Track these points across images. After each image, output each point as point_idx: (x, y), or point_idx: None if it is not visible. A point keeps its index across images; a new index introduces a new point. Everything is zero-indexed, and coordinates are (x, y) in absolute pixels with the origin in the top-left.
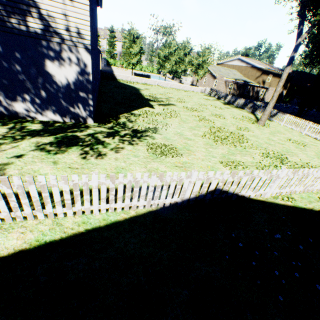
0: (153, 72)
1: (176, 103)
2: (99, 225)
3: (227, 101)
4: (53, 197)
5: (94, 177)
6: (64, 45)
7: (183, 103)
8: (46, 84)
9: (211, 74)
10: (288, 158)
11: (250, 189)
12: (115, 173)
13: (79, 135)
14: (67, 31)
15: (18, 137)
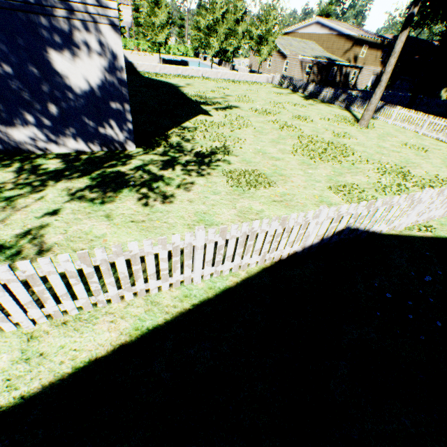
0: (187, 54)
1: (238, 104)
2: (206, 296)
3: (308, 93)
4: (129, 267)
5: (200, 235)
6: (76, 21)
7: (249, 103)
8: (55, 92)
9: (279, 51)
10: (411, 172)
11: (384, 222)
12: (198, 221)
13: (123, 171)
14: None
15: (36, 184)
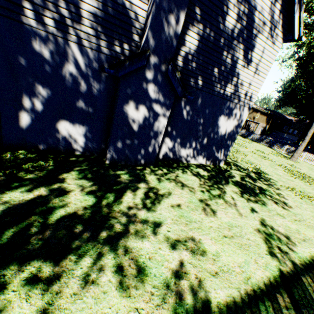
0: None
1: None
2: None
3: (241, 134)
4: None
5: None
6: (238, 104)
7: None
8: (211, 133)
9: None
10: None
11: None
12: None
13: (239, 181)
14: (244, 95)
15: (216, 186)
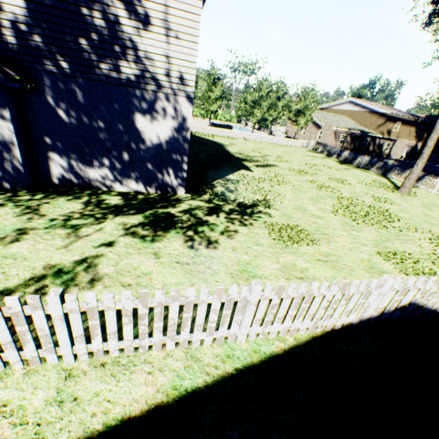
0: (231, 121)
1: (276, 163)
2: (251, 361)
3: (343, 159)
4: None
5: (257, 289)
6: (161, 94)
7: (286, 162)
8: (131, 144)
9: (314, 122)
10: None
11: None
12: (240, 271)
13: (172, 212)
14: (166, 77)
15: (98, 216)
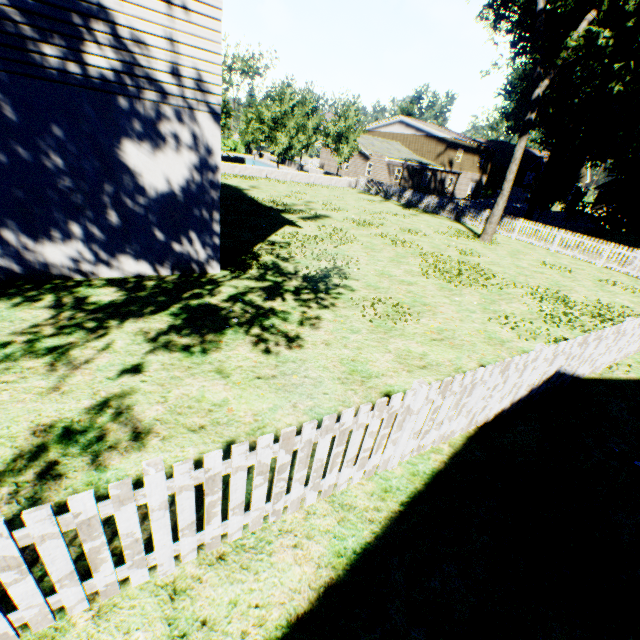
0: (237, 150)
1: (327, 212)
2: (414, 488)
3: (405, 201)
4: None
5: (422, 392)
6: (166, 105)
7: (339, 211)
8: (120, 194)
9: (359, 151)
10: (569, 297)
11: (589, 362)
12: (349, 373)
13: (214, 303)
14: (173, 76)
15: (91, 326)
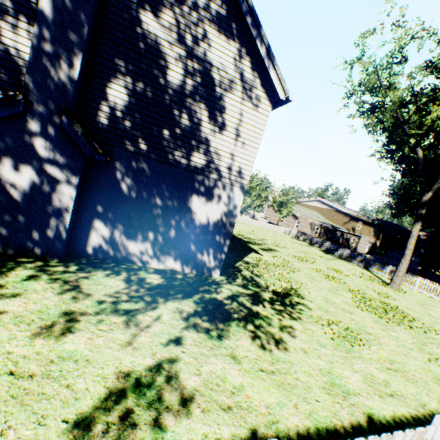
0: None
1: (276, 247)
2: None
3: (325, 248)
4: None
5: None
6: (220, 182)
7: (283, 248)
8: (181, 221)
9: (291, 213)
10: None
11: None
12: (330, 384)
13: (219, 298)
14: (228, 169)
15: (148, 299)
